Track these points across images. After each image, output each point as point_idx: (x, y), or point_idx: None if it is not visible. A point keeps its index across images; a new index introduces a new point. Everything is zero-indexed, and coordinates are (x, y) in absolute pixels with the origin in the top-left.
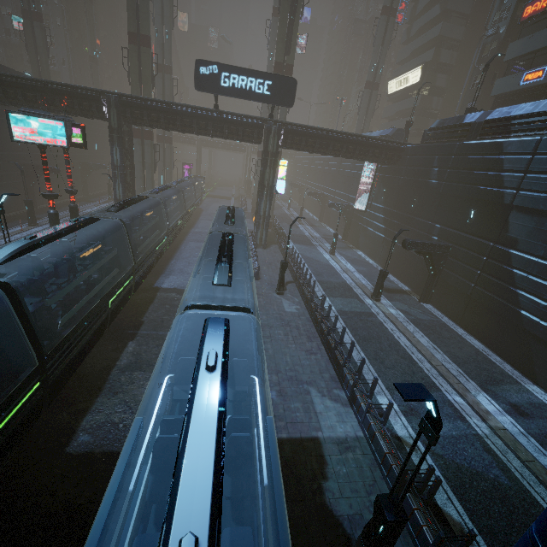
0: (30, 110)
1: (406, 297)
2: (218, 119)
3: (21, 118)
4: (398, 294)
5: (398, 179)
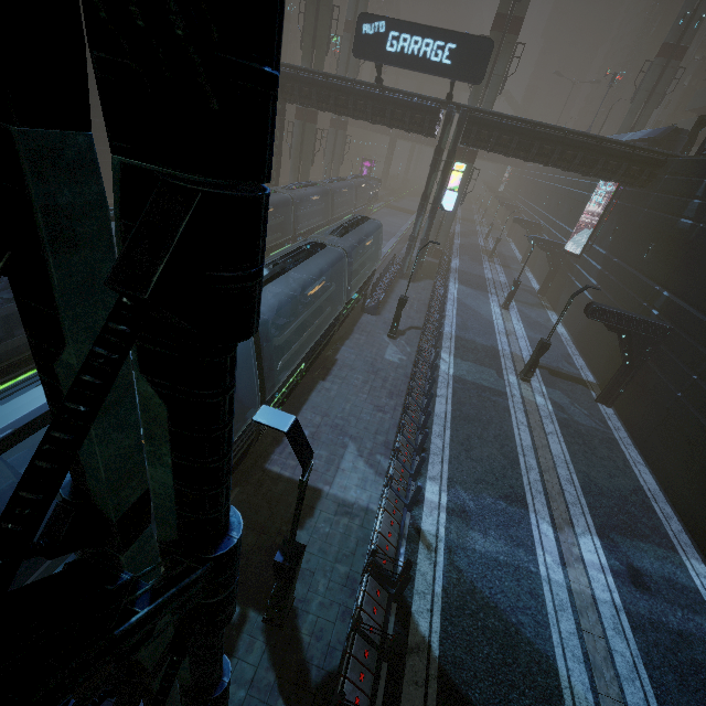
0: None
1: (578, 390)
2: (380, 98)
3: None
4: (569, 382)
5: (640, 211)
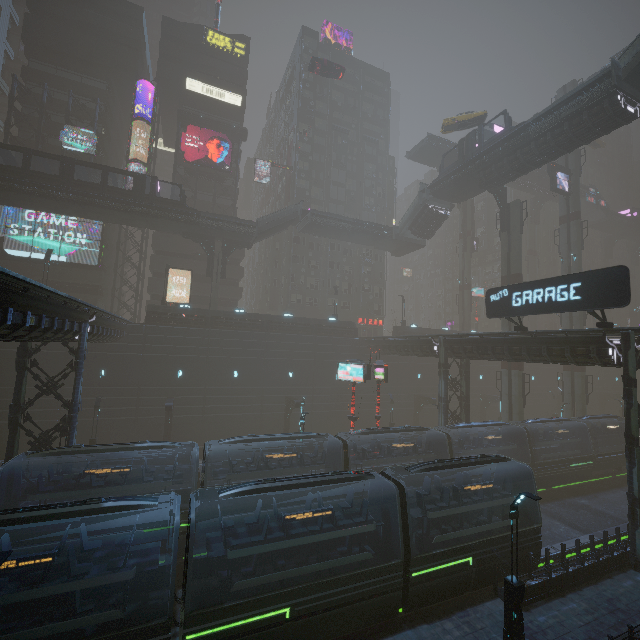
0: (350, 360)
1: None
2: (532, 340)
3: (343, 365)
4: None
5: None
